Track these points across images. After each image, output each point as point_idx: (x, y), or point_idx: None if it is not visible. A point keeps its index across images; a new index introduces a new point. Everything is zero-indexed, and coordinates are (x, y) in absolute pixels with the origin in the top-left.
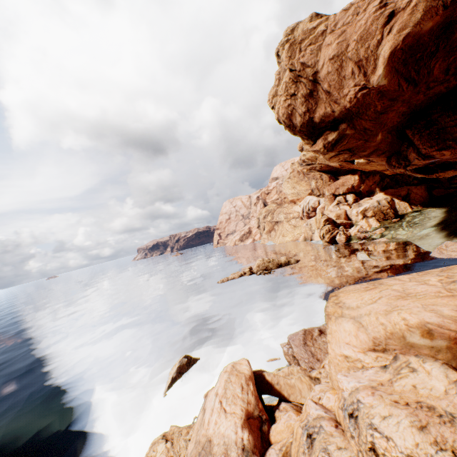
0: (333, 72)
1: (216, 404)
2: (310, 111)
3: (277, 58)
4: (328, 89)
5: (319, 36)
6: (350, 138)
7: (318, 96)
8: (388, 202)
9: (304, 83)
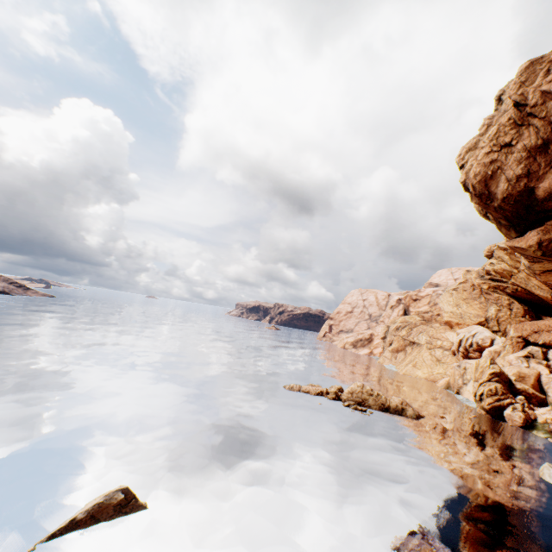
0: None
1: None
2: (532, 176)
3: (496, 104)
4: None
5: None
6: None
7: None
8: None
9: (536, 127)
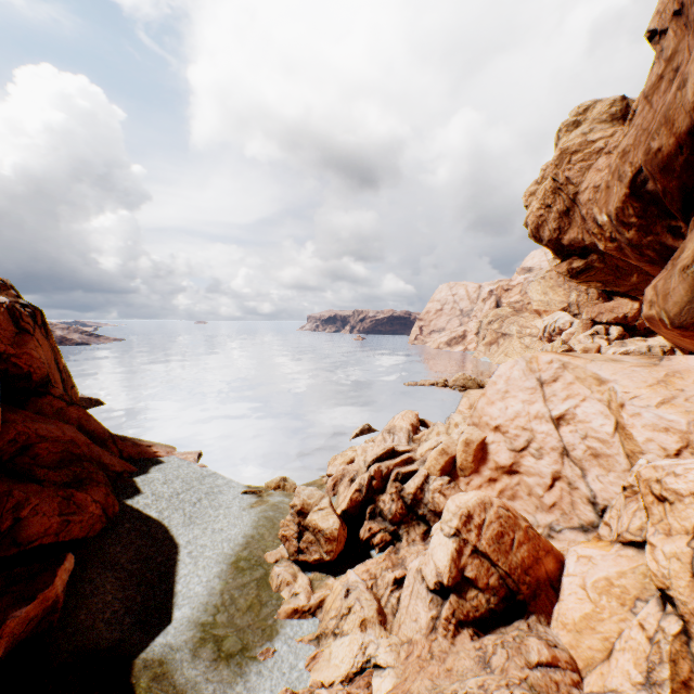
0: (592, 201)
1: (400, 417)
2: (561, 230)
3: (556, 140)
4: (583, 216)
5: (594, 153)
6: (598, 271)
7: (574, 217)
8: (664, 352)
9: (563, 198)
